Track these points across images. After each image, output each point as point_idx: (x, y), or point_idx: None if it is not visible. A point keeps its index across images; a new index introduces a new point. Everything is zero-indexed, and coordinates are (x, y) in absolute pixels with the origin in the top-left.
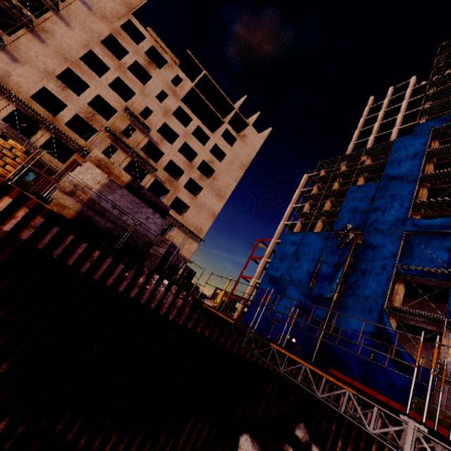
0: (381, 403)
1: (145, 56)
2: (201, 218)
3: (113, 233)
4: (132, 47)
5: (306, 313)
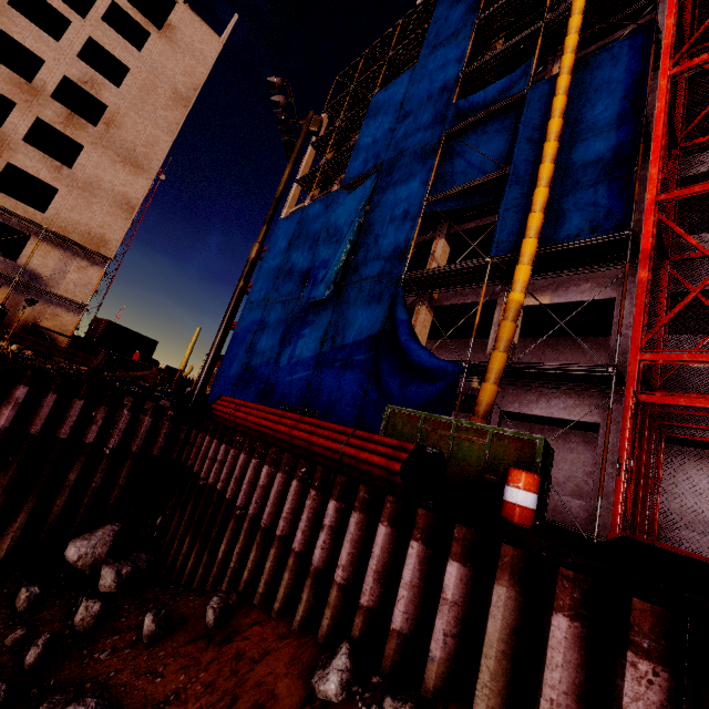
0: None
1: None
2: (95, 213)
3: None
4: None
5: (292, 343)
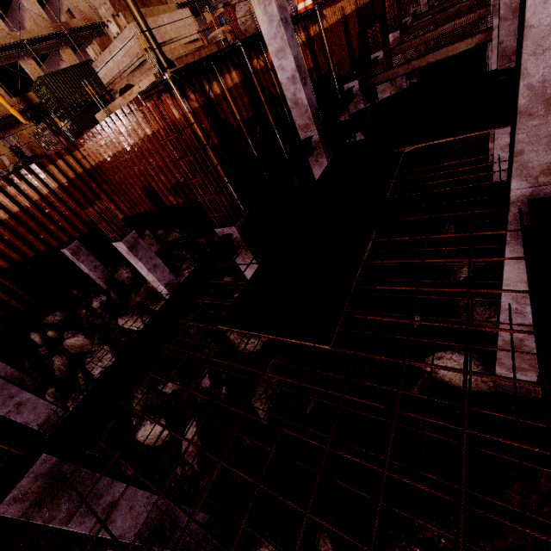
0: None
1: None
2: None
3: None
4: None
5: None
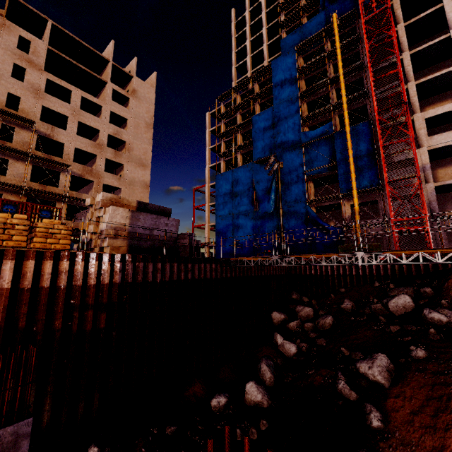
0: (347, 253)
1: None
2: (137, 194)
3: (154, 247)
4: None
5: (261, 230)
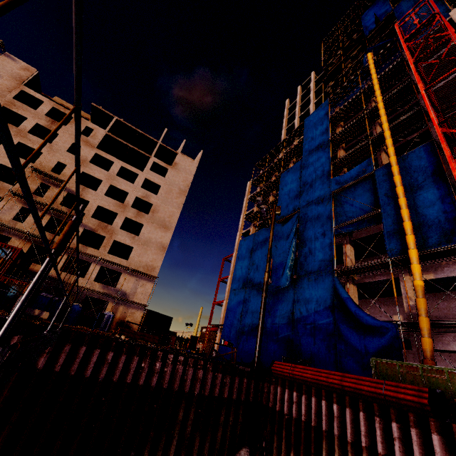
0: None
1: (46, 118)
2: (149, 255)
3: None
4: (29, 113)
5: (271, 314)
